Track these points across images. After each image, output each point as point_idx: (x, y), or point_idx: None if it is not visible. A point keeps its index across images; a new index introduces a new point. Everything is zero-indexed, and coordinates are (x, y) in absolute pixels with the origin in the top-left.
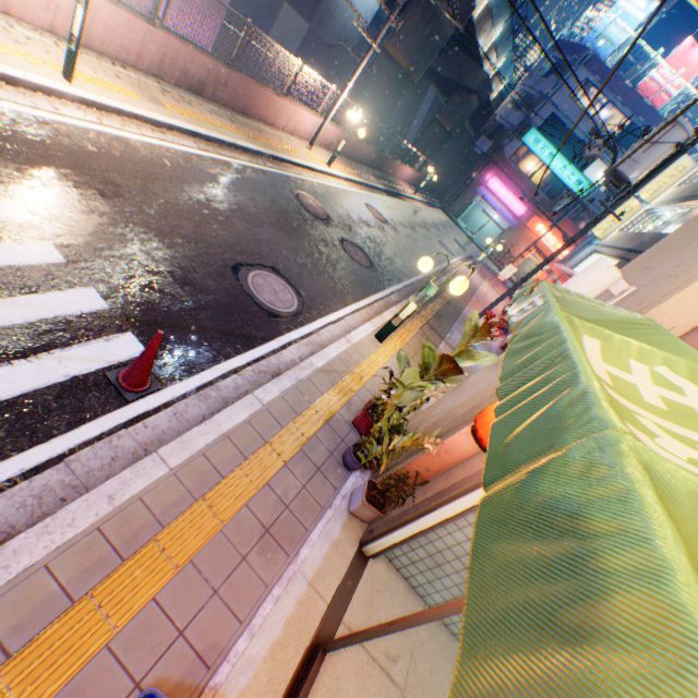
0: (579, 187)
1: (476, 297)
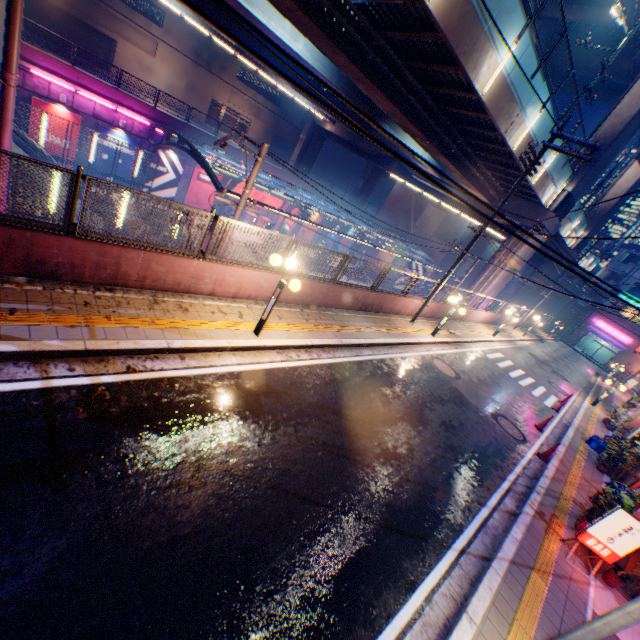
0: None
1: (613, 396)
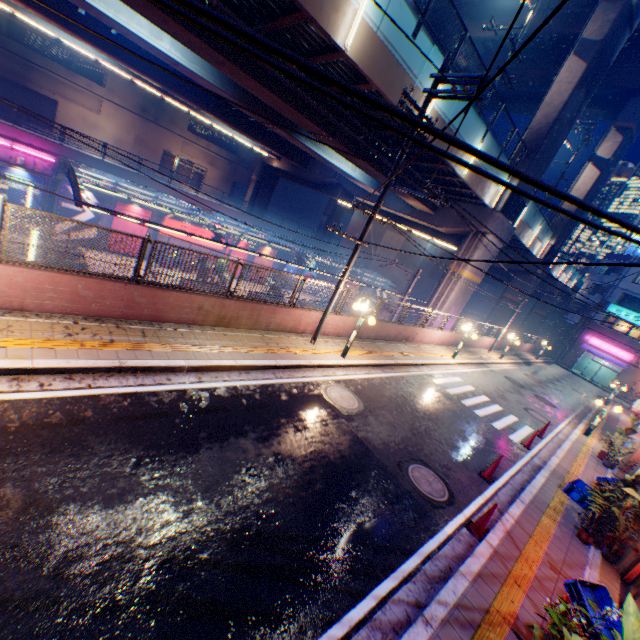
0: None
1: (619, 422)
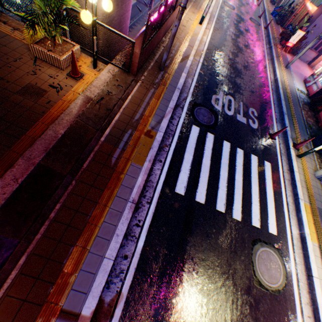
0: None
1: None
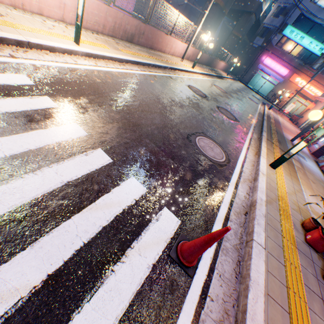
0: (321, 51)
1: (281, 125)
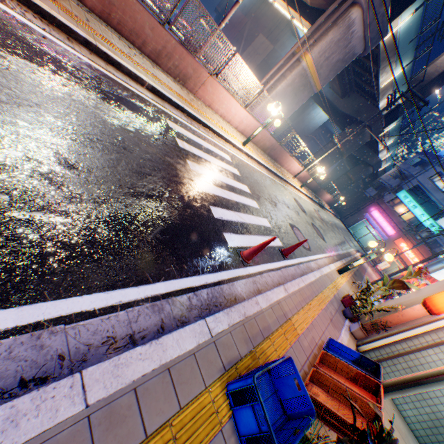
0: (432, 227)
1: (366, 272)
